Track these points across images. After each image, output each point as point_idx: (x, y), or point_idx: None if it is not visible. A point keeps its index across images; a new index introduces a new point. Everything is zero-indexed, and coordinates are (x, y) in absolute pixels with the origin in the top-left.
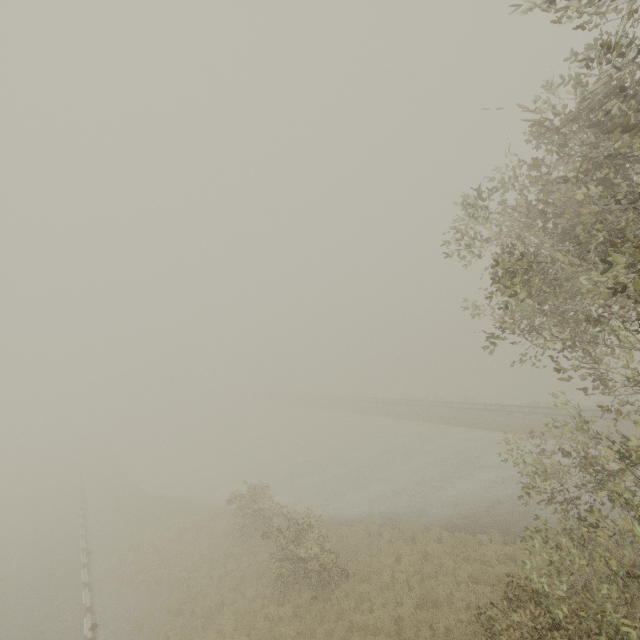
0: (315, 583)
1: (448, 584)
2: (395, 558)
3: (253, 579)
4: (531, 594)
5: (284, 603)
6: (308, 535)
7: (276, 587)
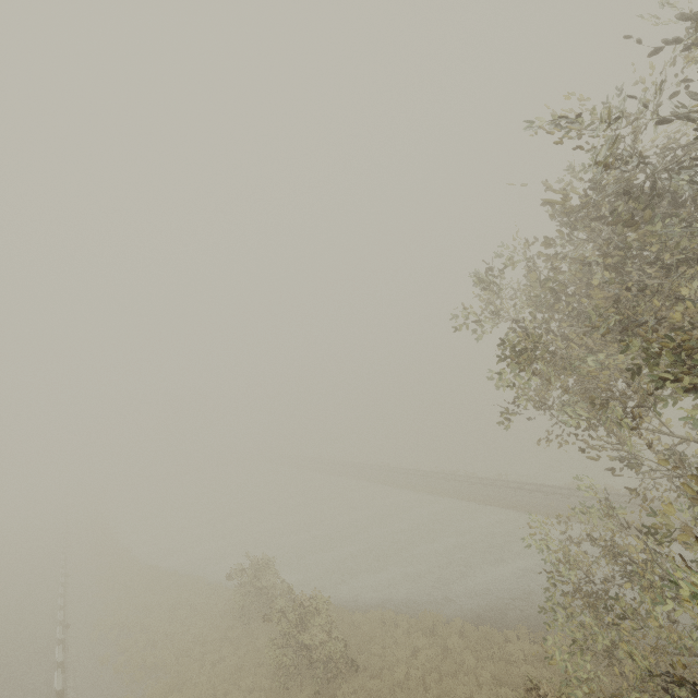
0: (320, 675)
1: (468, 685)
2: (411, 652)
3: (250, 668)
4: (556, 697)
5: (283, 697)
6: (316, 619)
7: (276, 678)
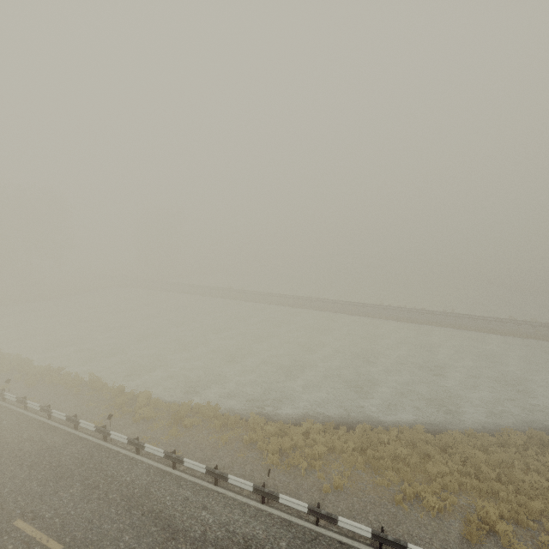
0: None
1: None
2: None
3: None
4: None
5: None
6: None
7: None
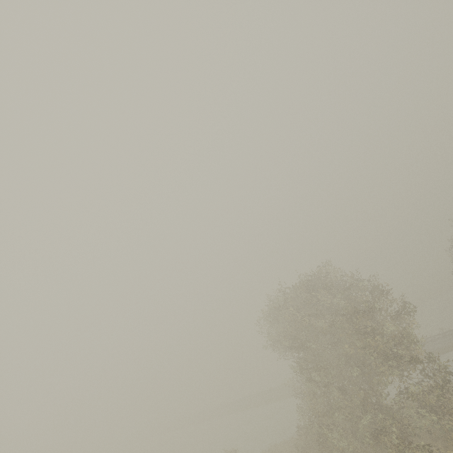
0: None
1: None
2: None
3: None
4: (304, 428)
5: None
6: None
7: None
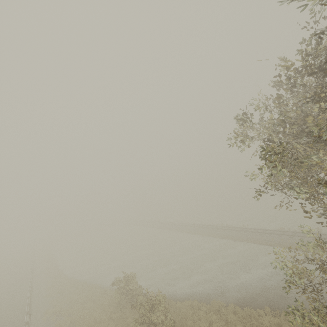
0: None
1: None
2: (208, 324)
3: None
4: None
5: None
6: (157, 308)
7: None
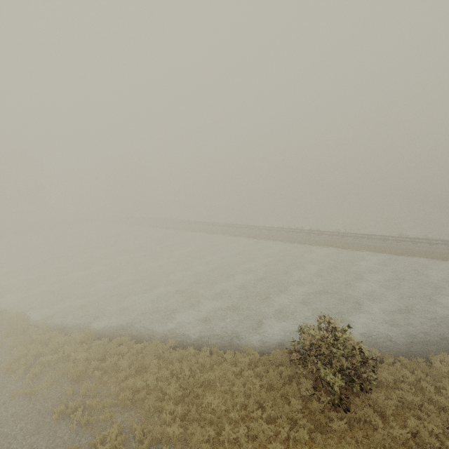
0: None
1: None
2: None
3: None
4: None
5: None
6: None
7: None
